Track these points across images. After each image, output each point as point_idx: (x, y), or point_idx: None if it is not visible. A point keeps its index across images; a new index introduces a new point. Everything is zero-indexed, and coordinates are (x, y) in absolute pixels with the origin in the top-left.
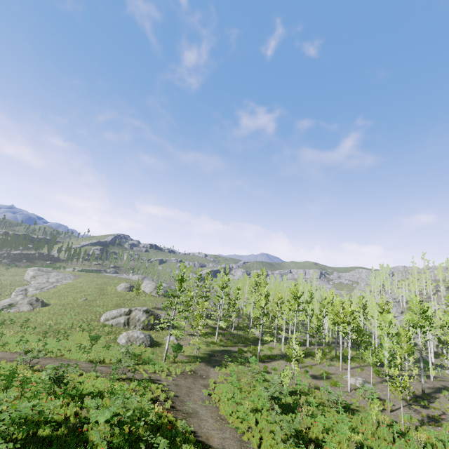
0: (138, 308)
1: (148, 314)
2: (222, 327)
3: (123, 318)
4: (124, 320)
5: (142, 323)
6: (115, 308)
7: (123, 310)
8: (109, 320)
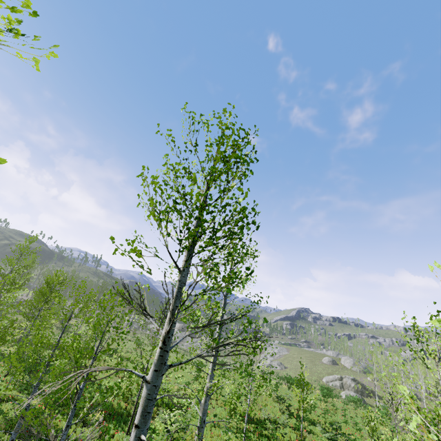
0: (346, 376)
1: (355, 382)
2: (432, 409)
3: (338, 382)
4: (339, 384)
5: (352, 388)
6: (328, 375)
7: (336, 376)
8: (328, 382)
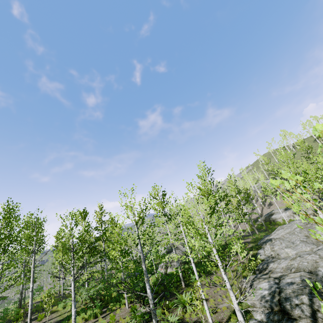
0: None
1: None
2: None
3: None
4: None
5: None
6: None
7: None
8: None
